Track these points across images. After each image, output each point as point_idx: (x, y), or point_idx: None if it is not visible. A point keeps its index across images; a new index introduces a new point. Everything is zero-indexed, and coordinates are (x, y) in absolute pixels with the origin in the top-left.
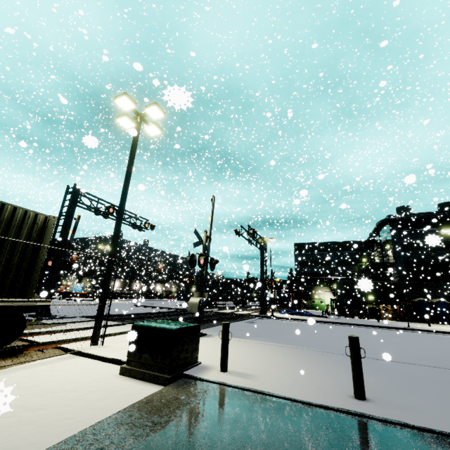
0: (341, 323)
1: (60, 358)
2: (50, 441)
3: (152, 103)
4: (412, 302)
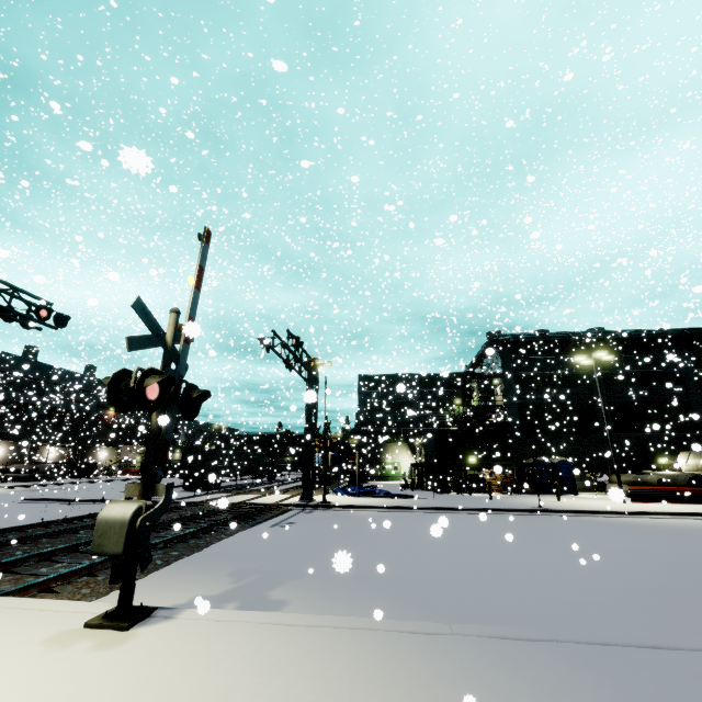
0: (442, 509)
1: None
2: None
3: None
4: (526, 464)
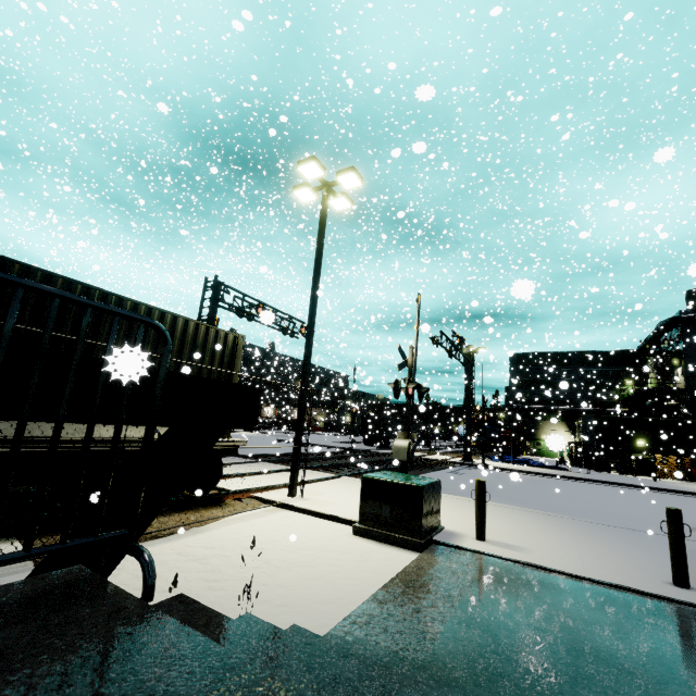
0: (595, 481)
1: (266, 511)
2: (354, 597)
3: (347, 168)
4: None
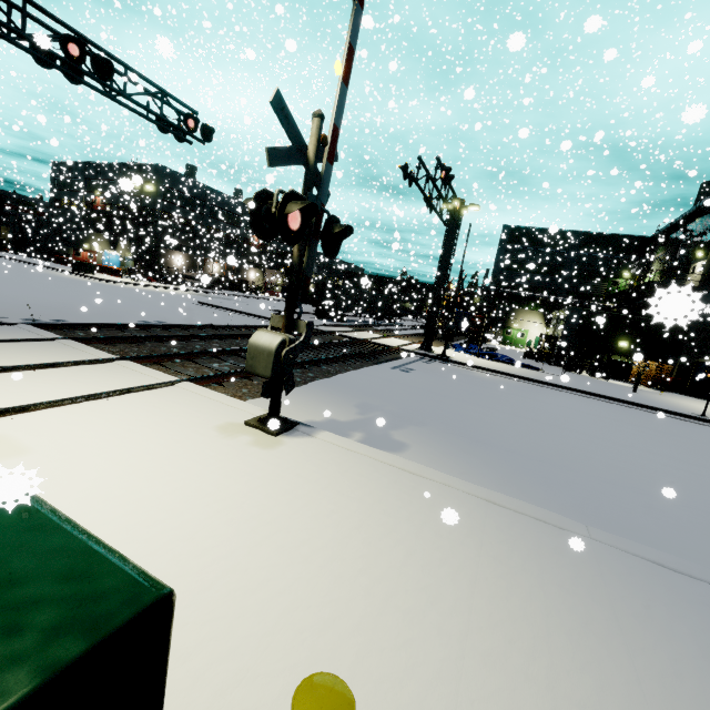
0: (571, 390)
1: None
2: None
3: None
4: (698, 363)
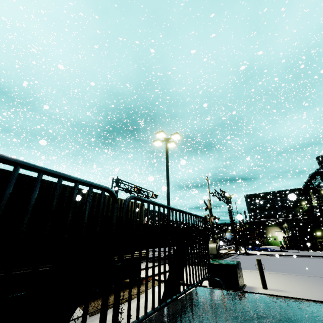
0: (303, 256)
1: (163, 285)
2: None
3: (175, 133)
4: None
